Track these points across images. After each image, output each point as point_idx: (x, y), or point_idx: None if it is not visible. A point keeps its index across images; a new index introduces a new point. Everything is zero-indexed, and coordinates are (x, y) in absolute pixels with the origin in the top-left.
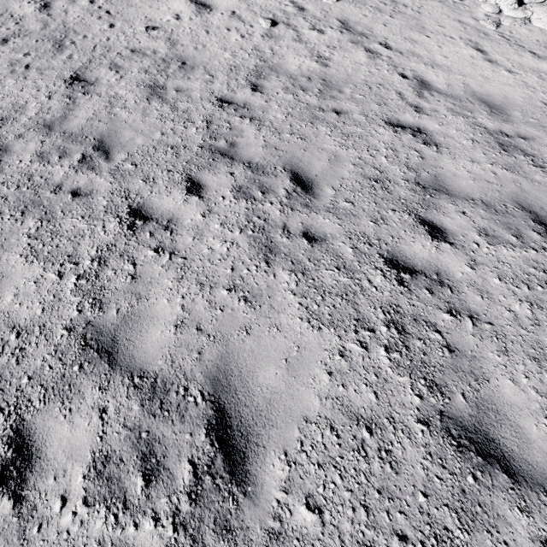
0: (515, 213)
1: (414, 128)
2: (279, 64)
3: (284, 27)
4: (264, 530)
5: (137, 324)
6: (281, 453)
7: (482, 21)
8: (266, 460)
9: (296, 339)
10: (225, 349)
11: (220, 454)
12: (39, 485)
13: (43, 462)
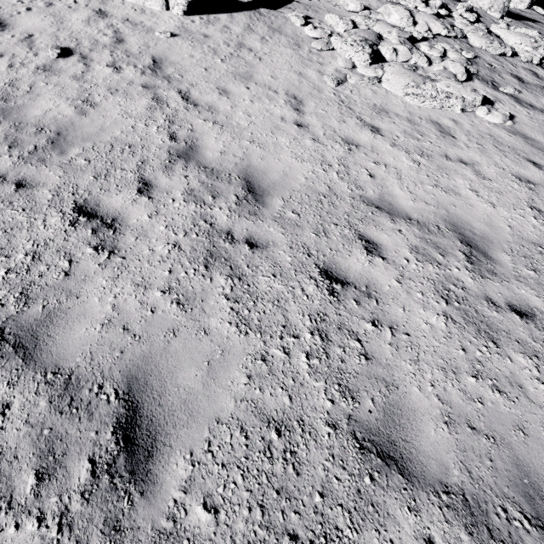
0: (102, 407)
1: (108, 219)
2: (21, 106)
3: (76, 60)
4: None
5: None
6: None
7: (325, 76)
8: None
9: None
10: None
11: None
12: None
13: None
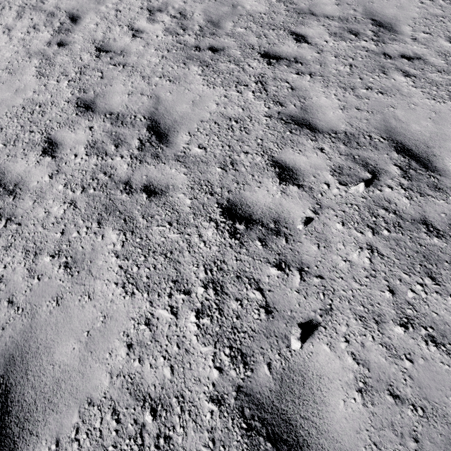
0: None
1: None
2: None
3: None
4: (409, 39)
5: (317, 6)
6: (407, 26)
7: None
8: (401, 27)
9: (397, 2)
10: (365, 8)
11: (381, 28)
12: (313, 40)
13: (309, 37)
